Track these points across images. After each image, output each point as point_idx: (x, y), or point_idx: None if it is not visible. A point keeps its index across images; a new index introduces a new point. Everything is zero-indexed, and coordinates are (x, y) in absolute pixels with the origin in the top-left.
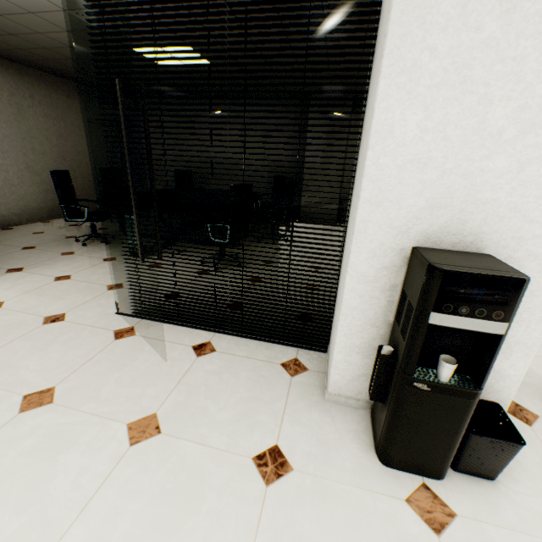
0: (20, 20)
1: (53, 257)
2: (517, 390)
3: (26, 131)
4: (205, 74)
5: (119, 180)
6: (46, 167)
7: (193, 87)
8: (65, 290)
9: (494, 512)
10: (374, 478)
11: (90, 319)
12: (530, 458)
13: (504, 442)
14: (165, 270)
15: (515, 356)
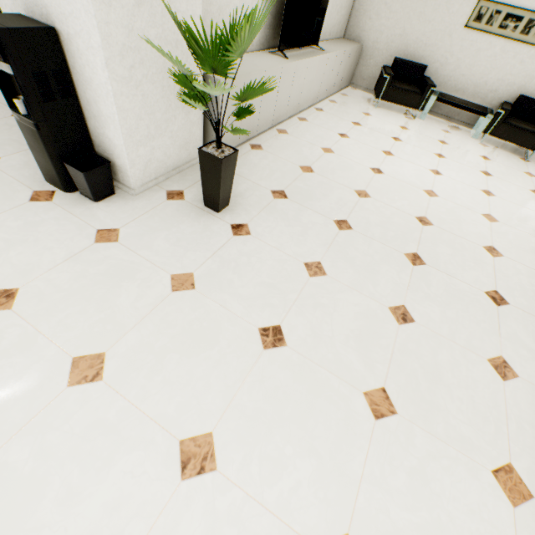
0: None
1: None
2: (199, 190)
3: None
4: None
5: None
6: None
7: None
8: None
9: (72, 207)
10: (32, 182)
11: None
12: (136, 206)
13: (77, 170)
14: None
15: (112, 128)
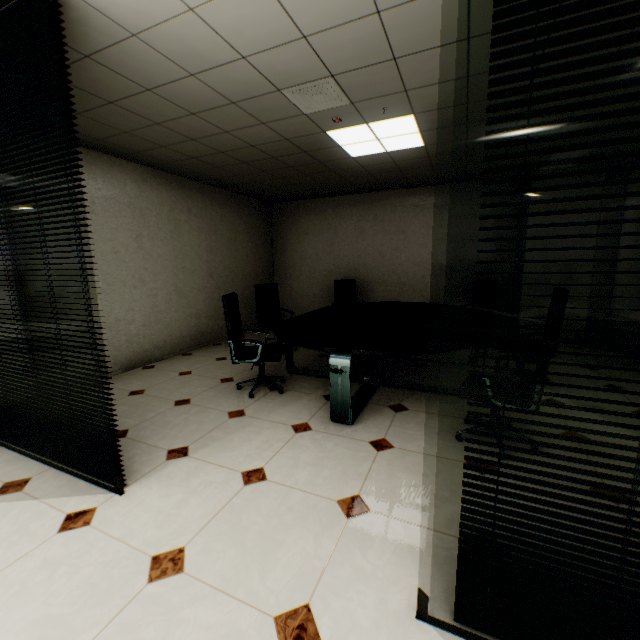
0: (213, 117)
1: (220, 423)
2: None
3: (179, 248)
4: (400, 158)
5: (274, 298)
6: (193, 287)
7: (367, 180)
8: (272, 512)
9: None
10: None
11: (373, 639)
12: None
13: None
14: (408, 457)
15: None
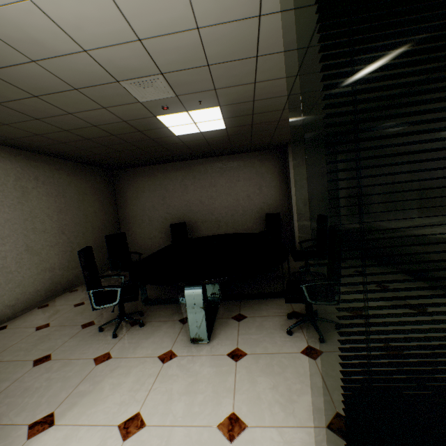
0: (57, 100)
1: (87, 373)
2: None
3: (28, 212)
4: (210, 136)
5: (124, 244)
6: (45, 244)
7: (187, 151)
8: None
9: None
10: None
11: None
12: None
13: None
14: (260, 360)
15: None
